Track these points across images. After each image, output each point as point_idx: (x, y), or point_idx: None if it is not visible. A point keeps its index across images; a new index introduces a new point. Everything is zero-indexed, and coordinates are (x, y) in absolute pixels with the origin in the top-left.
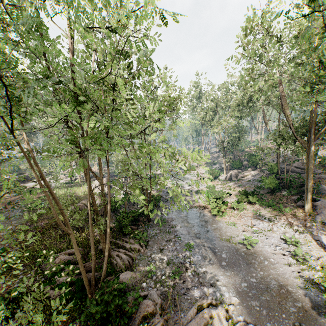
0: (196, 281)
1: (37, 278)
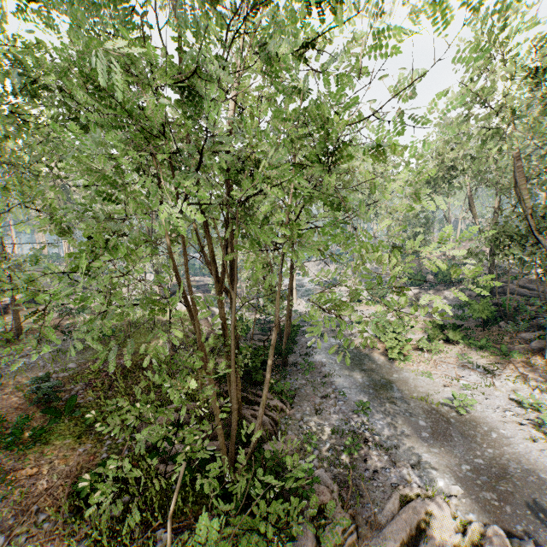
0: (386, 460)
1: (133, 445)
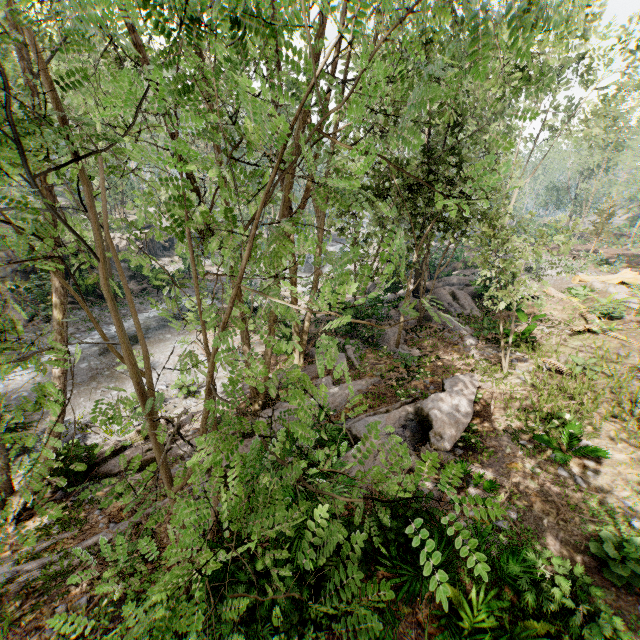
0: None
1: None
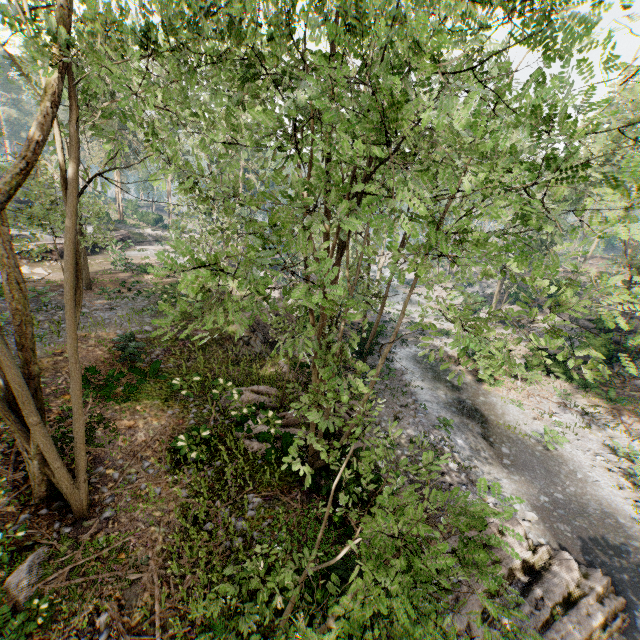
0: (463, 477)
1: (218, 418)
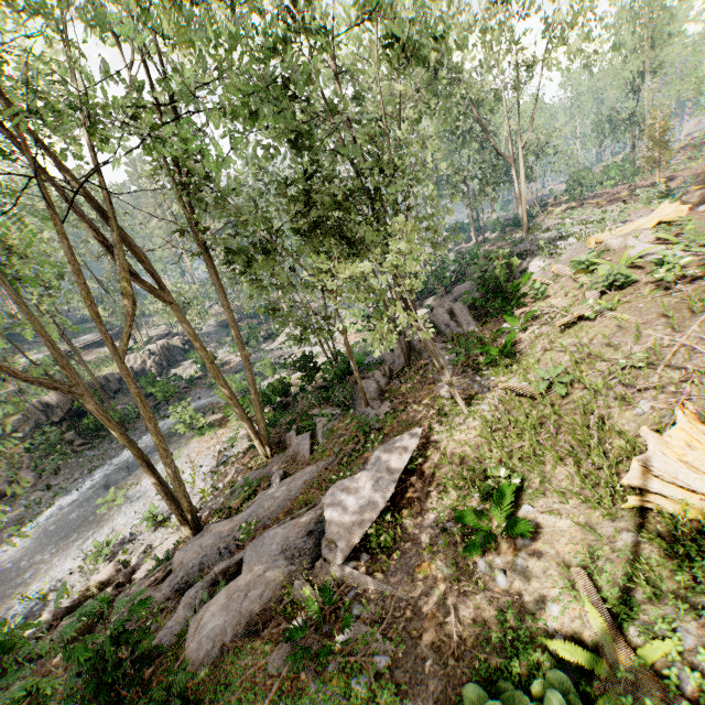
0: None
1: None
